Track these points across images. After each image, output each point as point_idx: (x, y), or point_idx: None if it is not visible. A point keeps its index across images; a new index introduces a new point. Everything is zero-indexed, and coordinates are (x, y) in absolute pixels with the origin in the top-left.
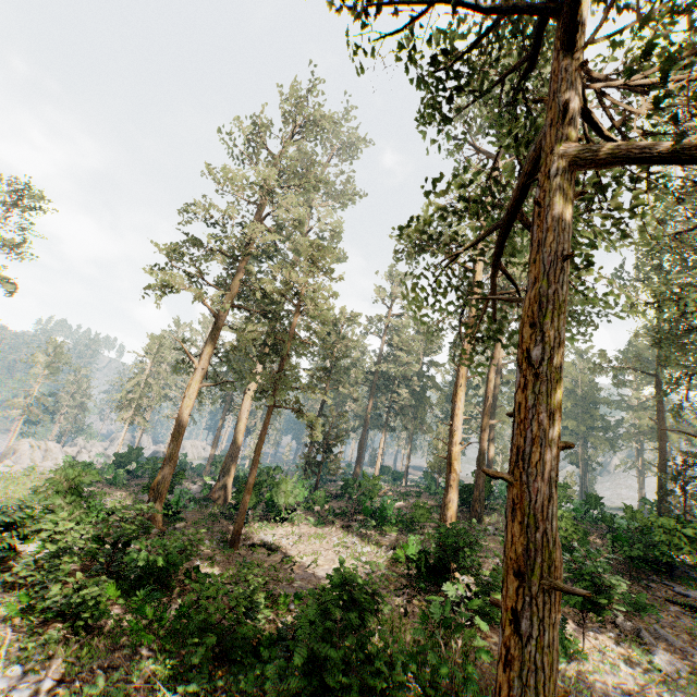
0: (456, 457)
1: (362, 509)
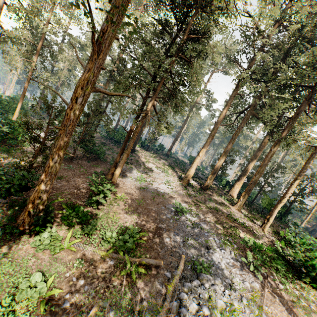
0: None
1: None
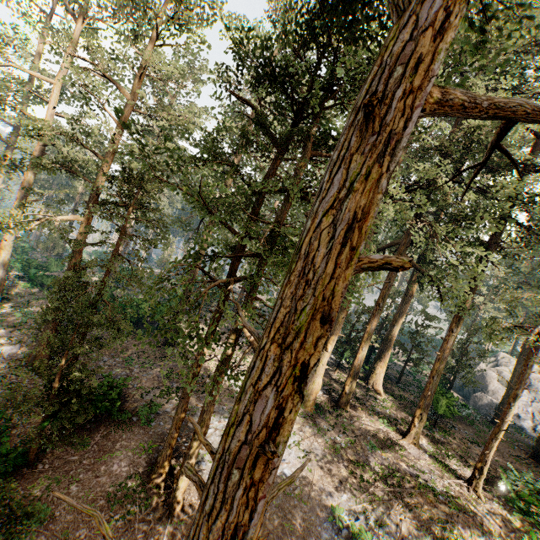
0: (4, 248)
1: (29, 275)
